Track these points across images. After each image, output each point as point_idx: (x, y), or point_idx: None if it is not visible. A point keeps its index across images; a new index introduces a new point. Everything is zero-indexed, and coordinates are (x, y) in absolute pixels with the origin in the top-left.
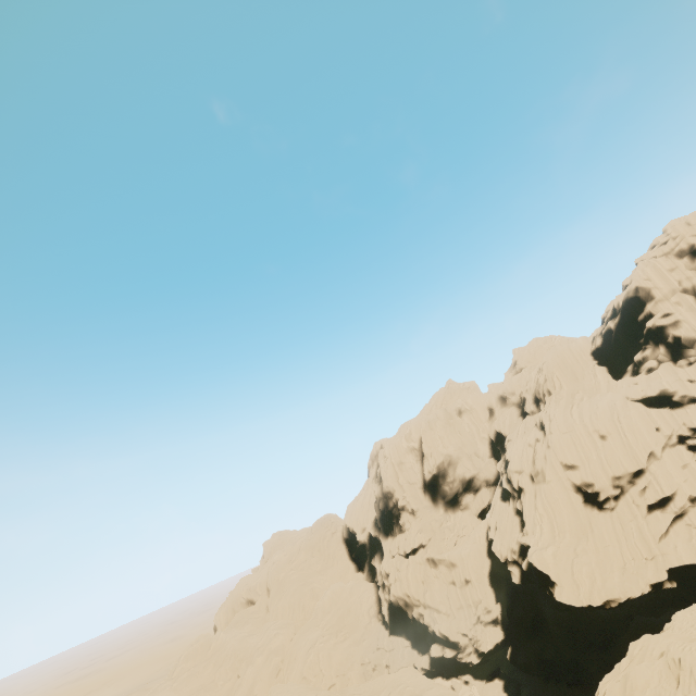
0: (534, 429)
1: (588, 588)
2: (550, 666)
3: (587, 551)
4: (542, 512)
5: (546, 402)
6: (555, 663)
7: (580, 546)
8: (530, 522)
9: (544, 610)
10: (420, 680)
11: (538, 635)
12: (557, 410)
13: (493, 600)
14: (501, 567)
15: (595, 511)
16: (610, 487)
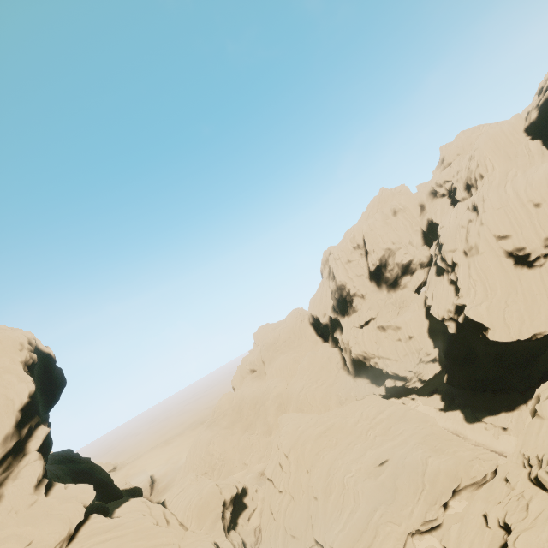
0: (466, 212)
1: (518, 328)
2: (479, 382)
3: (517, 302)
4: (475, 278)
5: (478, 186)
6: (482, 381)
7: (510, 298)
8: (464, 287)
9: (475, 348)
10: (382, 402)
11: (469, 365)
12: (490, 190)
13: (431, 347)
14: (438, 324)
15: (525, 270)
16: (541, 248)
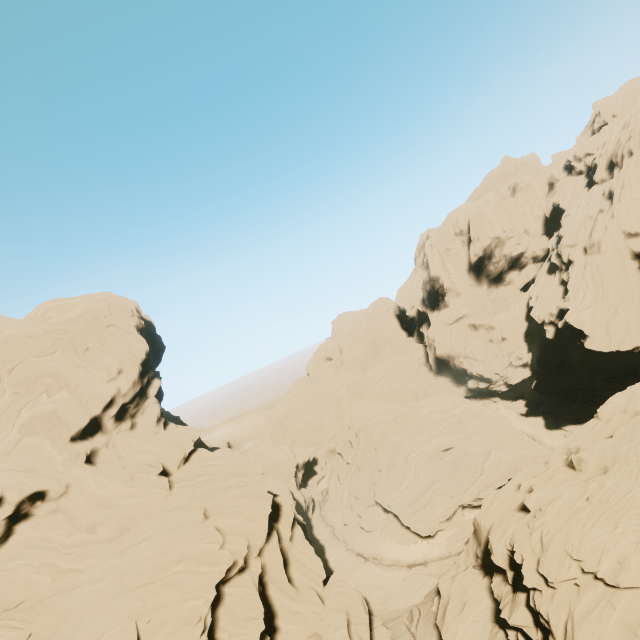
0: (600, 199)
1: (620, 339)
2: (568, 392)
3: (629, 310)
4: (588, 281)
5: (623, 166)
6: (573, 390)
7: (622, 306)
8: (573, 290)
9: (572, 356)
10: (459, 399)
11: (562, 373)
12: (635, 174)
13: (525, 351)
14: (537, 327)
15: None
16: None
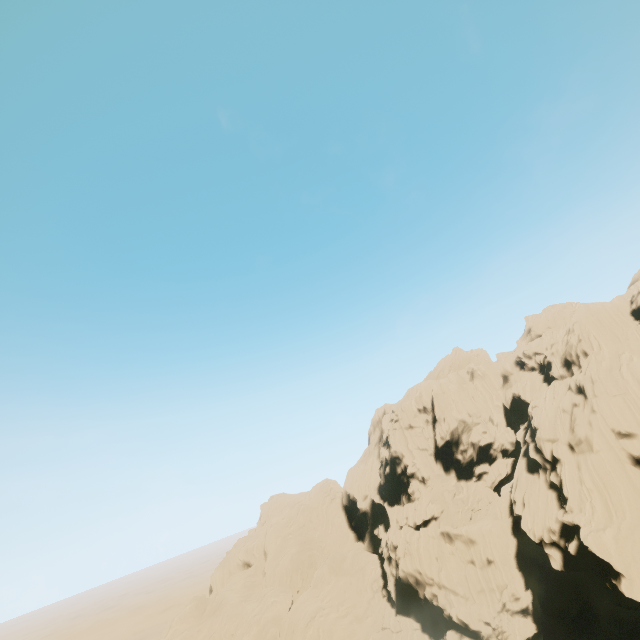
0: (568, 393)
1: None
2: None
3: None
4: (590, 487)
5: (583, 364)
6: None
7: None
8: (574, 497)
9: (594, 605)
10: None
11: (584, 634)
12: (601, 371)
13: (522, 586)
14: (531, 548)
15: None
16: None
